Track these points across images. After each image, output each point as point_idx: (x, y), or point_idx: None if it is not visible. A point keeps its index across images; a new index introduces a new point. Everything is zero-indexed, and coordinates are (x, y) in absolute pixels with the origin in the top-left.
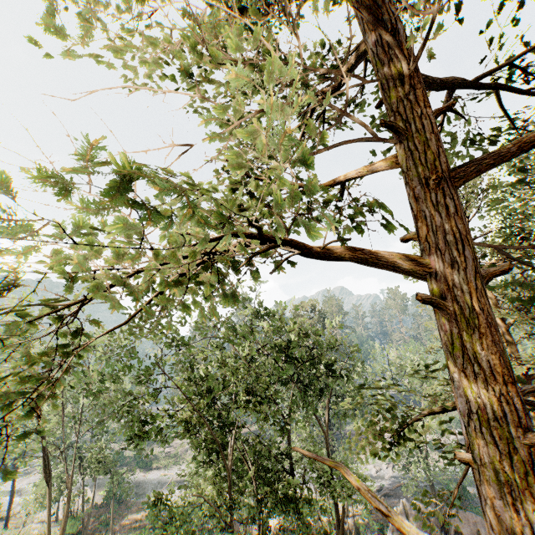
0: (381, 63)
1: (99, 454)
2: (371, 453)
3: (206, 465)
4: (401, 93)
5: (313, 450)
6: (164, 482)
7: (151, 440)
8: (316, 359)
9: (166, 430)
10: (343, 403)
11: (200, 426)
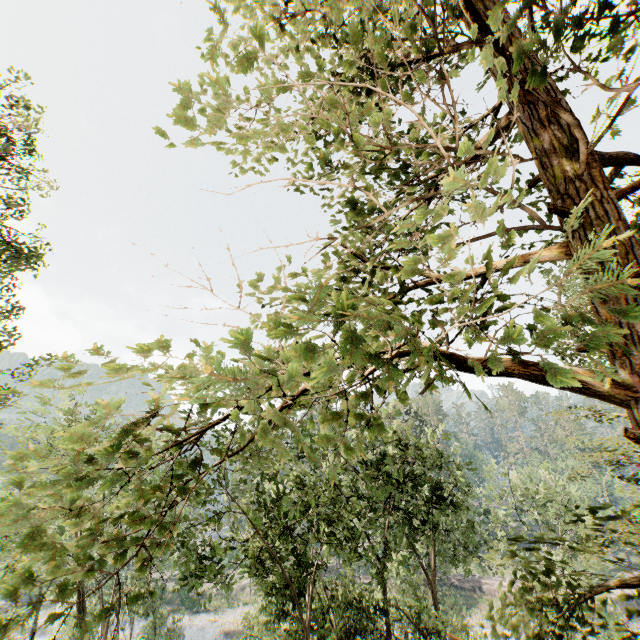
0: (535, 136)
1: (141, 588)
2: (529, 635)
3: (278, 617)
4: (567, 170)
5: (417, 607)
6: (214, 631)
7: (213, 579)
8: (418, 478)
9: (230, 565)
10: (485, 557)
11: (270, 562)
